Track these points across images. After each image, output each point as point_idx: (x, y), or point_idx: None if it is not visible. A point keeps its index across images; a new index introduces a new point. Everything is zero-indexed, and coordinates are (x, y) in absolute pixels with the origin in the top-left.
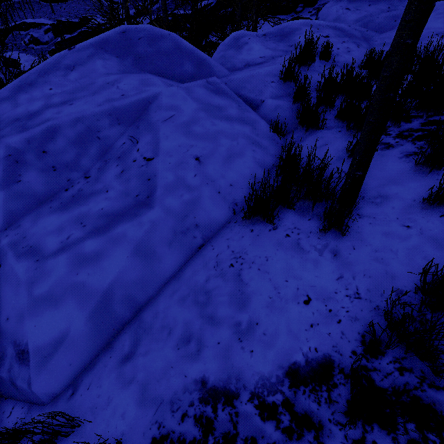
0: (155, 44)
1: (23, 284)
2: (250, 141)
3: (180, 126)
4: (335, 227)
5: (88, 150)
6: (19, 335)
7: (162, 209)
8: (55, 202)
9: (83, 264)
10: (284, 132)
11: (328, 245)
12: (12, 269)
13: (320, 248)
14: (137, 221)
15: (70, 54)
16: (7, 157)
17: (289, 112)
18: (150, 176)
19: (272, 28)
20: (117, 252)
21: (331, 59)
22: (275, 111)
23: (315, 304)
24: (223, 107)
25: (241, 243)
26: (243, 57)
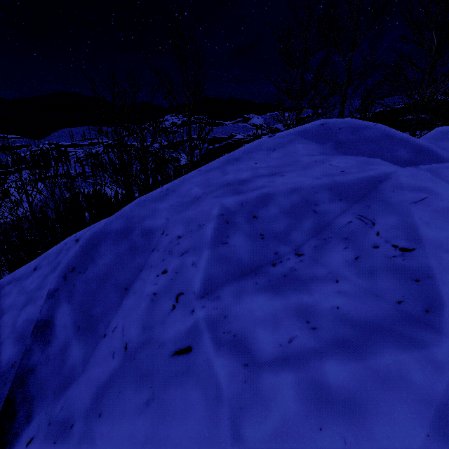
0: (358, 133)
1: (226, 403)
2: None
3: (442, 212)
4: None
5: (301, 222)
6: None
7: None
8: (261, 278)
9: (329, 410)
10: None
11: None
12: (209, 364)
13: None
14: (423, 354)
15: (270, 140)
16: (220, 216)
17: None
18: (416, 275)
19: None
20: (398, 412)
21: None
22: None
23: None
24: None
25: None
26: None
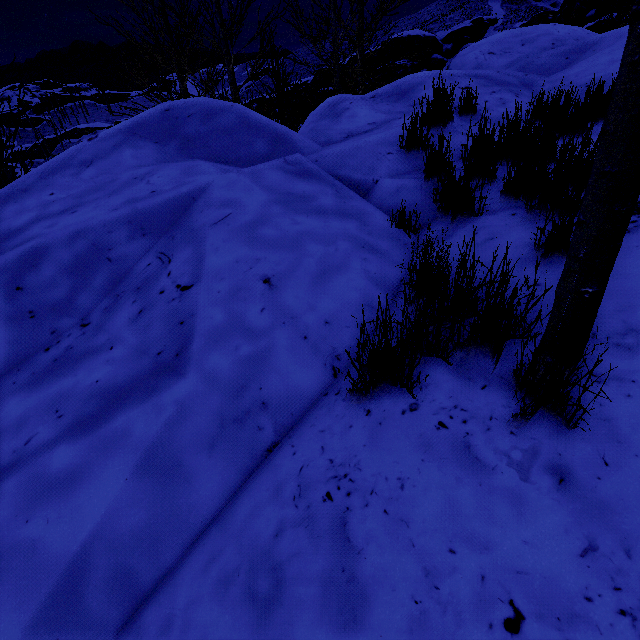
0: (210, 121)
1: None
2: (358, 245)
3: (239, 230)
4: (546, 407)
5: (91, 280)
6: None
7: (200, 377)
8: (23, 373)
9: (42, 499)
10: (416, 225)
11: (538, 451)
12: None
13: (521, 458)
14: (153, 403)
15: (89, 146)
16: None
17: (420, 193)
18: (184, 317)
19: (384, 87)
20: (108, 470)
21: (477, 115)
22: (396, 195)
23: (536, 633)
24: (311, 196)
25: (347, 442)
26: (343, 127)
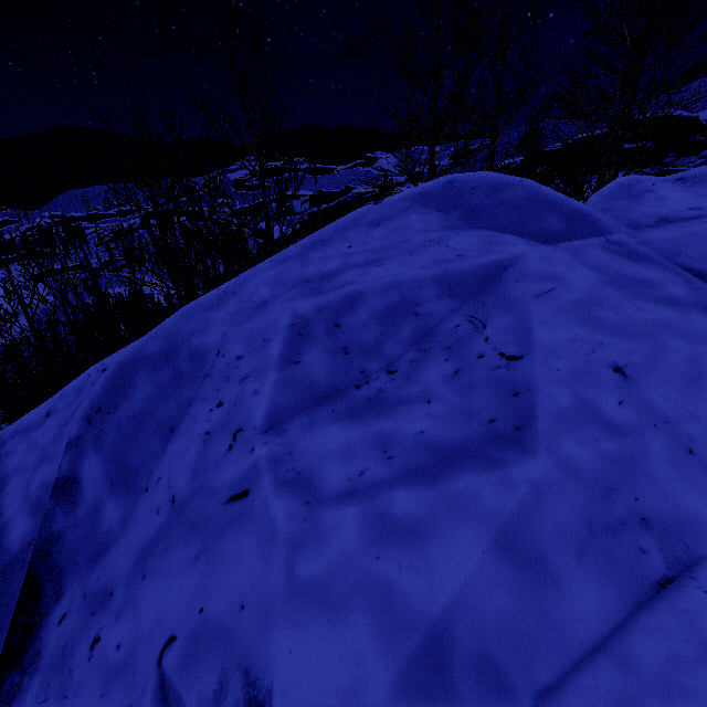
0: (497, 194)
1: (282, 543)
2: None
3: (568, 307)
4: None
5: (398, 329)
6: (257, 657)
7: (554, 462)
8: (339, 404)
9: (389, 539)
10: None
11: None
12: (267, 506)
13: None
14: (500, 475)
15: (375, 209)
16: (291, 327)
17: None
18: (517, 388)
19: (697, 169)
20: (460, 534)
21: None
22: None
23: None
24: (654, 282)
25: None
26: (651, 210)
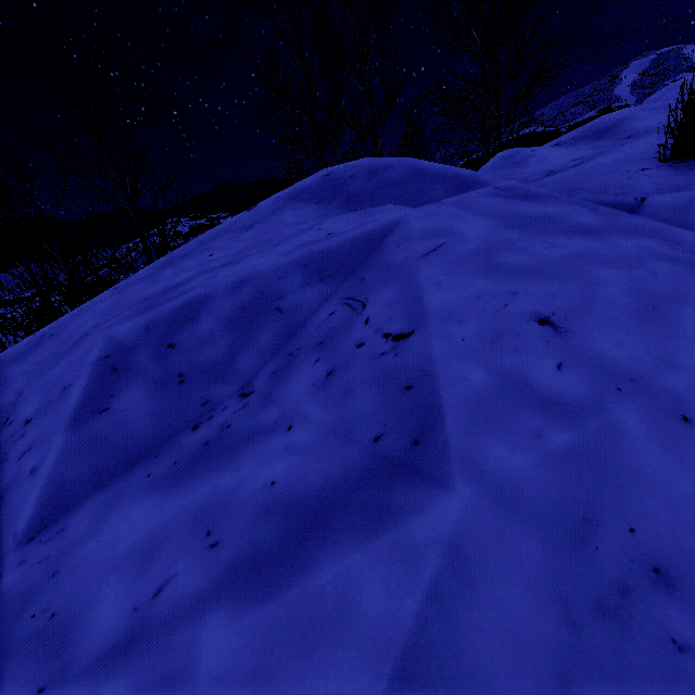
0: (376, 177)
1: None
2: (689, 266)
3: (464, 260)
4: None
5: (255, 335)
6: None
7: (480, 490)
8: (161, 461)
9: None
10: None
11: None
12: None
13: None
14: (391, 540)
15: (248, 214)
16: (101, 361)
17: None
18: (409, 378)
19: (569, 134)
20: None
21: None
22: (692, 209)
23: None
24: (558, 216)
25: None
26: (536, 169)
